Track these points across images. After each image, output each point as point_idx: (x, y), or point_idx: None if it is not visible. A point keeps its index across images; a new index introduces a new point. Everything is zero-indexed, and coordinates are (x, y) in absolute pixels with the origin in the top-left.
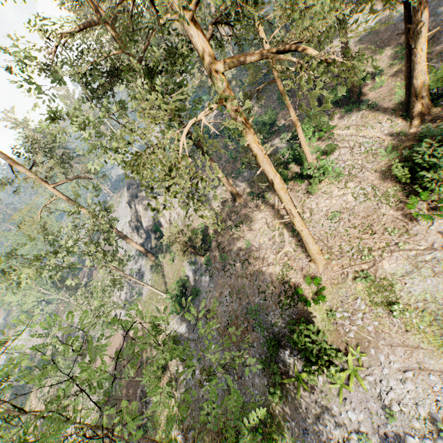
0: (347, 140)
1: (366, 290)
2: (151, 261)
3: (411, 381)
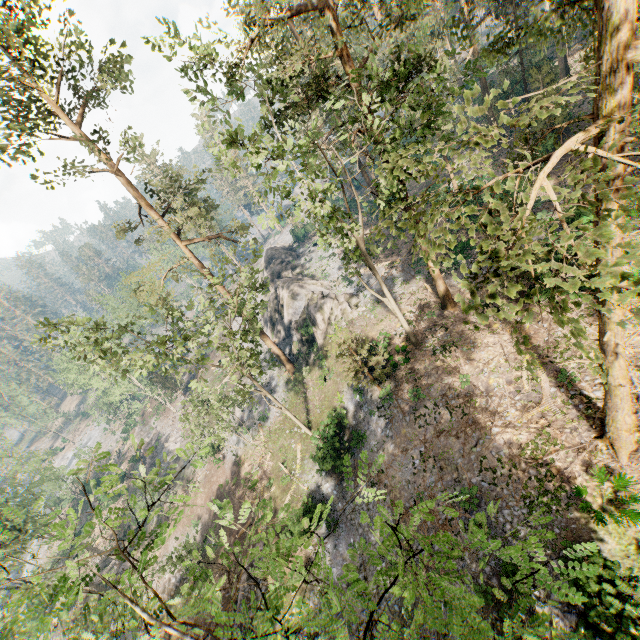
0: None
1: None
2: (287, 374)
3: None
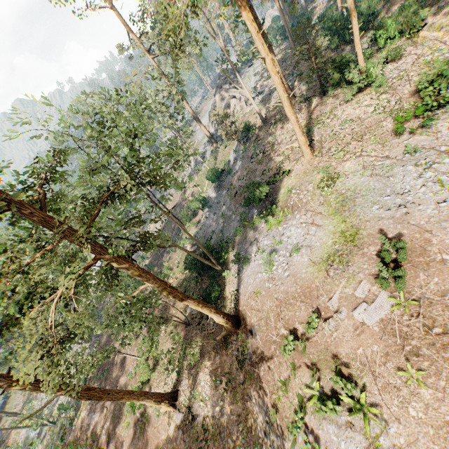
0: (424, 46)
1: (321, 179)
2: (213, 148)
3: (302, 229)
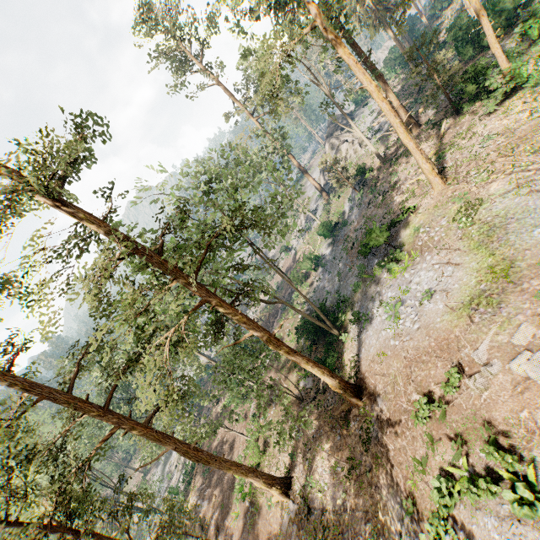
0: None
1: (457, 210)
2: (325, 201)
3: (434, 271)
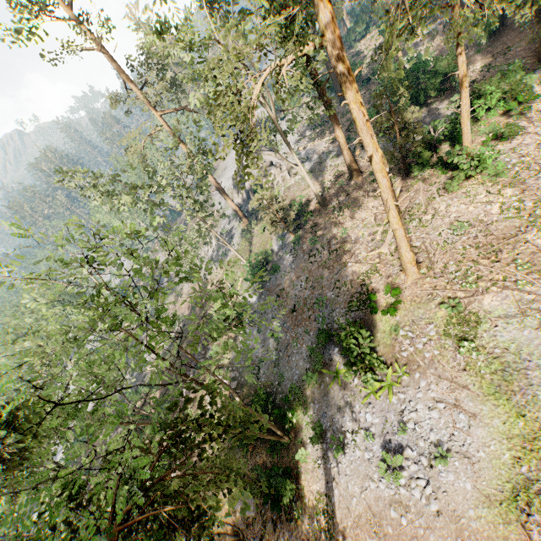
0: None
1: (446, 318)
2: (243, 225)
3: (439, 412)
